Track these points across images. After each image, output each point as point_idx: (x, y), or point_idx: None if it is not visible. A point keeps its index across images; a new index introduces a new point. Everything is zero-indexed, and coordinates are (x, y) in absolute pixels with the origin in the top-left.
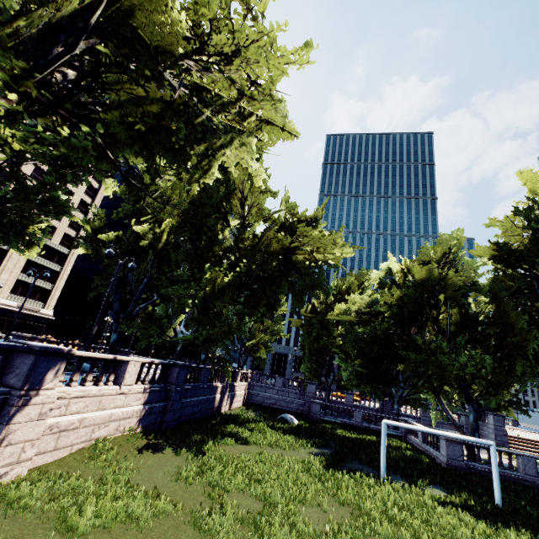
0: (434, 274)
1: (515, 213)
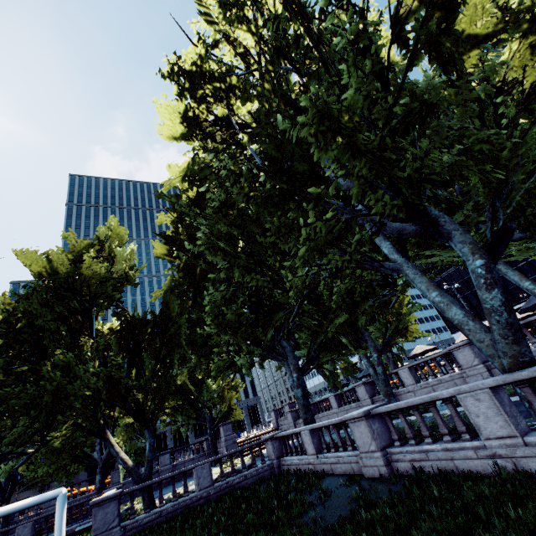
0: (60, 265)
1: (159, 196)
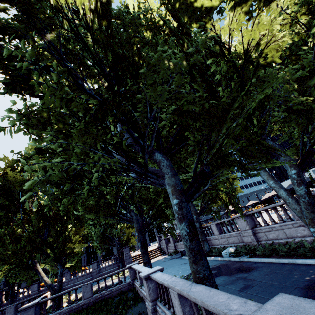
0: None
1: None
